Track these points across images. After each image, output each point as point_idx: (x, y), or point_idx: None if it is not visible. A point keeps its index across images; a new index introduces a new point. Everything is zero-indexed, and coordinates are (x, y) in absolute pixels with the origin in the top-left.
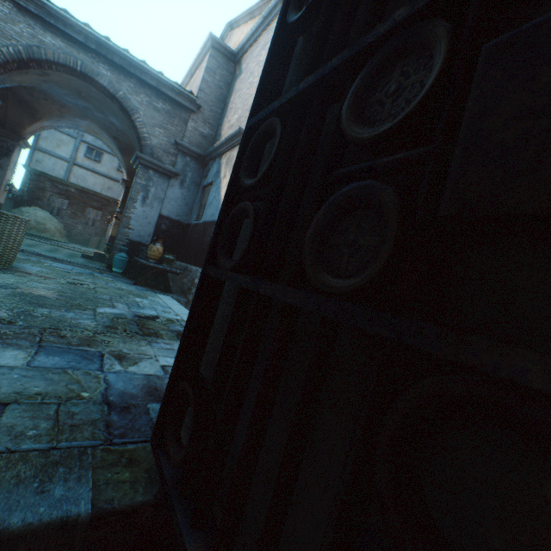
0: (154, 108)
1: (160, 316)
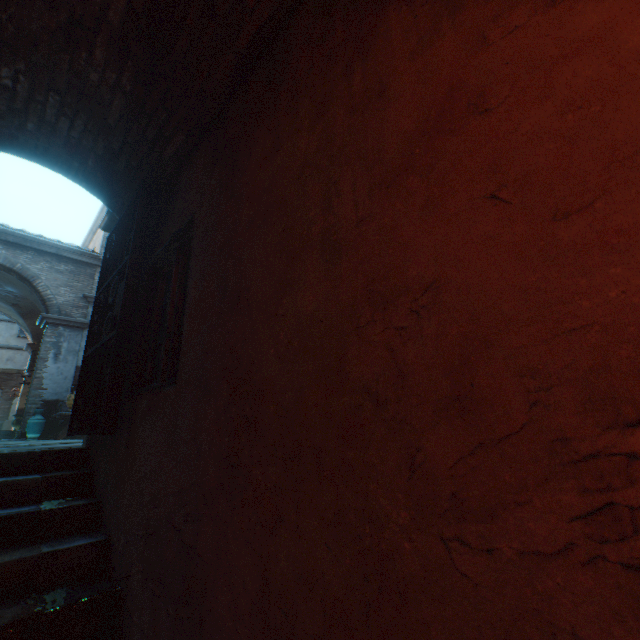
0: (57, 271)
1: None
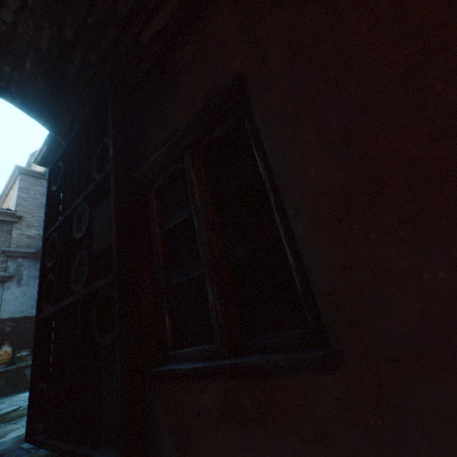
0: None
1: (23, 405)
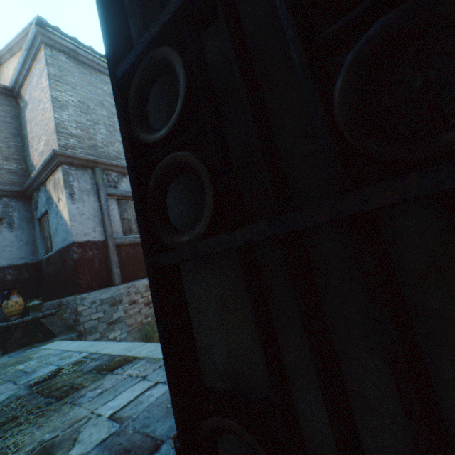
0: None
1: (62, 366)
